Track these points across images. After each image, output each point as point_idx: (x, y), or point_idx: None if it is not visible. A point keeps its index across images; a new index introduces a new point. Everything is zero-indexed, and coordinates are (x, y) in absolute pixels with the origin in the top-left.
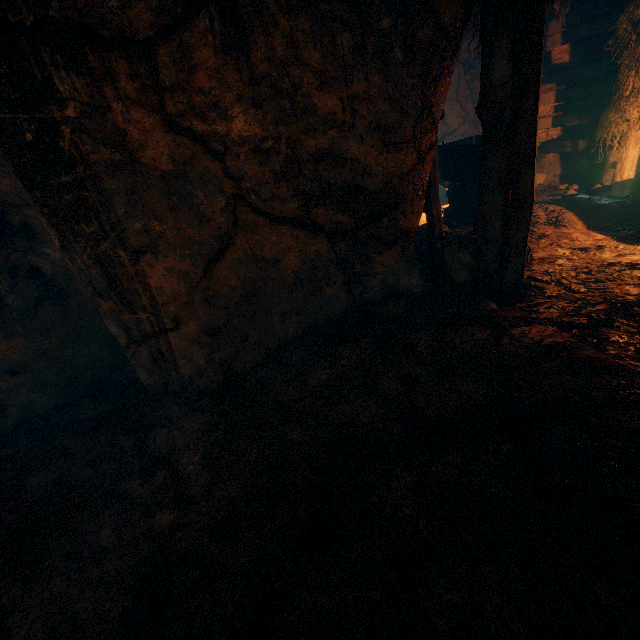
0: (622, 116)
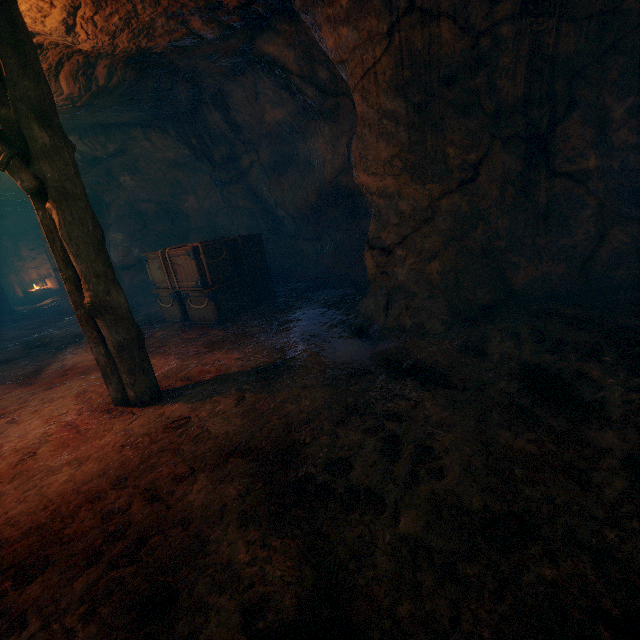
0: (8, 279)
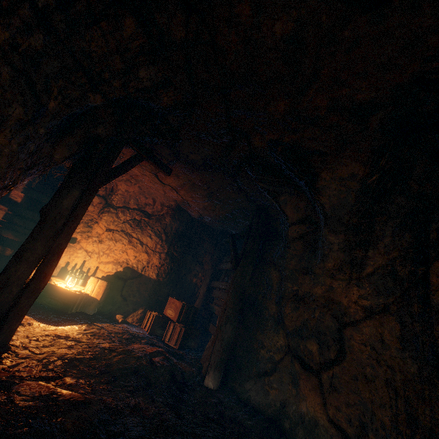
0: None
